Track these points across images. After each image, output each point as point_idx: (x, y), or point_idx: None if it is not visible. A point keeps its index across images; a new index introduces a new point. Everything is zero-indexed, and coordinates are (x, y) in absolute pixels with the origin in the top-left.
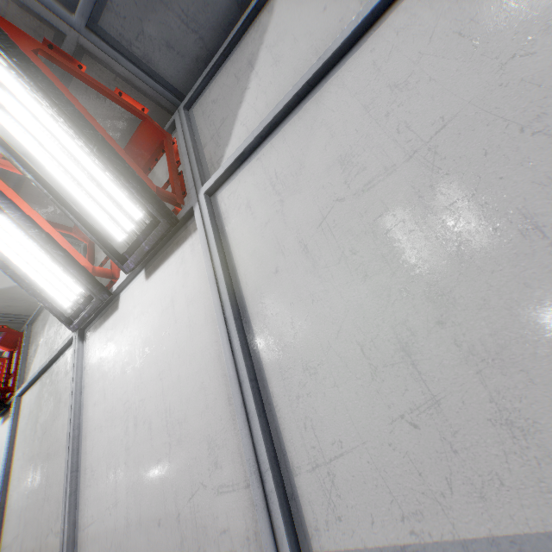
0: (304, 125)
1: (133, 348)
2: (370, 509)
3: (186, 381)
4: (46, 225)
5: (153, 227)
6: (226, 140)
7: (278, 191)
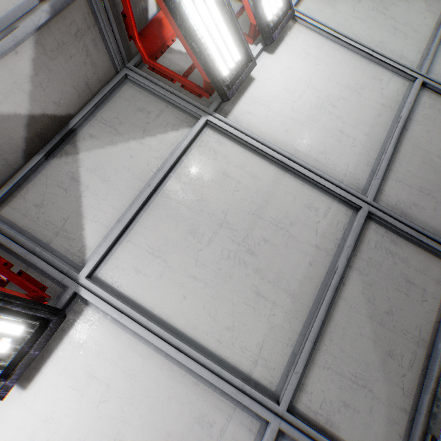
0: None
1: (295, 84)
2: (413, 56)
3: (346, 71)
4: None
5: (286, 13)
6: None
7: (330, 6)
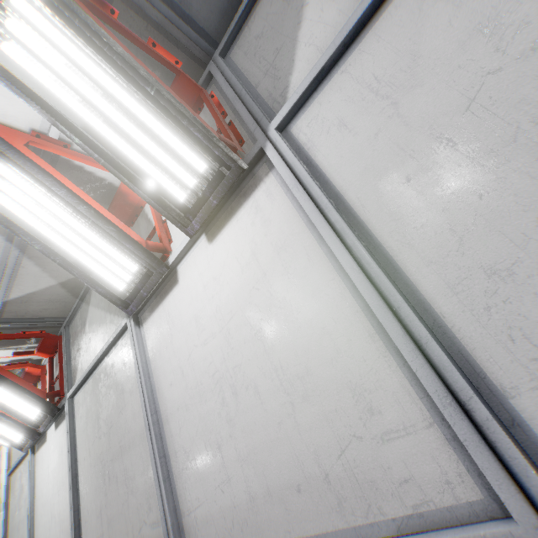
0: (407, 12)
1: (209, 316)
2: None
3: (298, 332)
4: (91, 202)
5: (220, 176)
6: (287, 69)
7: (385, 95)
